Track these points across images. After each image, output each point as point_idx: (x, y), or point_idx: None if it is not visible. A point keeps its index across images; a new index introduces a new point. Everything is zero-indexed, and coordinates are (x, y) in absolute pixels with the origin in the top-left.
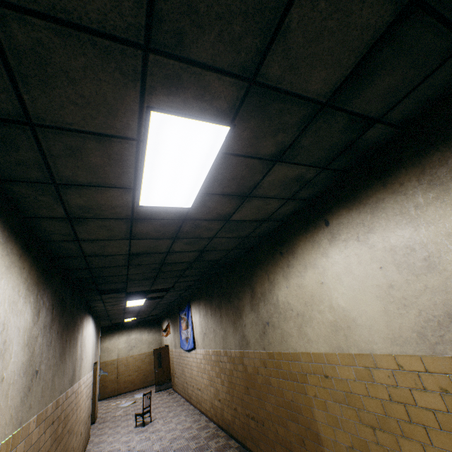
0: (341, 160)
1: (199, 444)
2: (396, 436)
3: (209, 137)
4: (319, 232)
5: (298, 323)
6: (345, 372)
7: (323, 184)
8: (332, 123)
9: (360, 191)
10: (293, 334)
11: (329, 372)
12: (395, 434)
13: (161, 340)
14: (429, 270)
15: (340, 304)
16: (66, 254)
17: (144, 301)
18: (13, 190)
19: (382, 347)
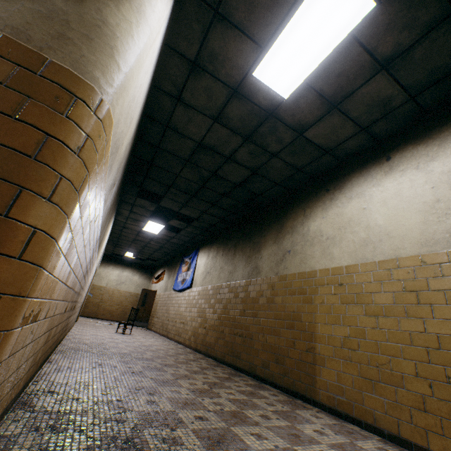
0: (430, 94)
1: (178, 352)
2: (399, 318)
3: (354, 9)
4: (377, 167)
5: (325, 245)
6: (362, 277)
7: (399, 122)
8: (449, 39)
9: (434, 129)
10: (316, 256)
11: (345, 280)
12: (397, 317)
13: (148, 287)
14: None
15: (378, 222)
16: (156, 116)
17: (161, 230)
18: (184, 4)
19: (410, 251)
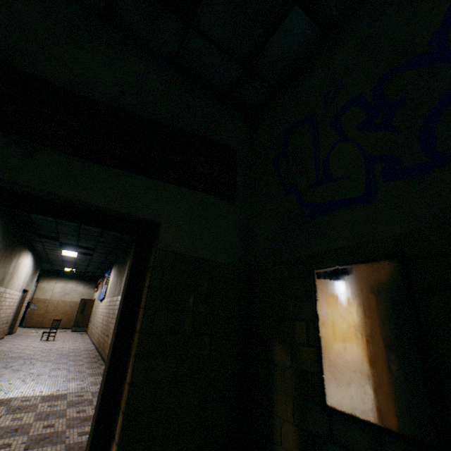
0: None
1: (75, 351)
2: None
3: None
4: None
5: None
6: None
7: None
8: None
9: None
10: None
11: None
12: None
13: (93, 295)
14: None
15: None
16: None
17: (77, 254)
18: None
19: None
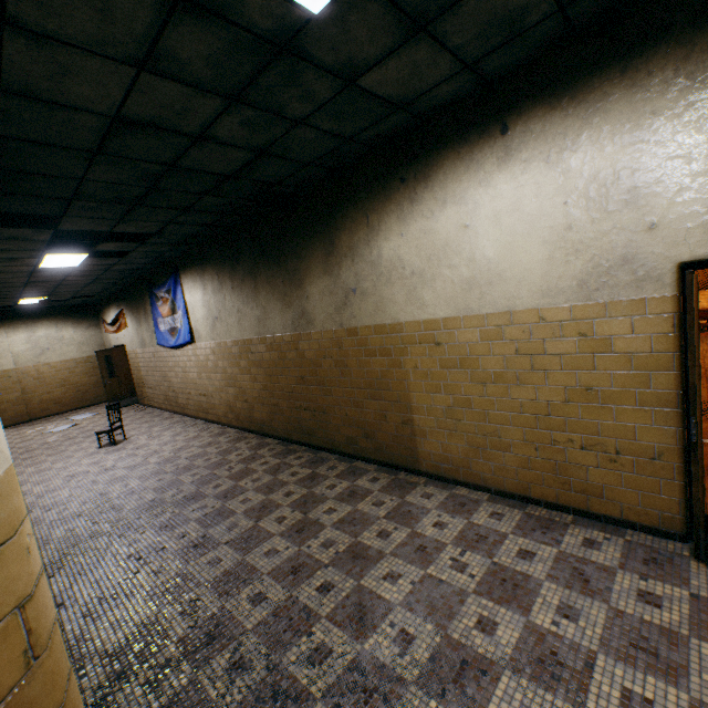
0: (592, 1)
1: (222, 448)
2: (509, 386)
3: None
4: (486, 146)
5: (410, 285)
6: (466, 336)
7: (529, 51)
8: None
9: (582, 78)
10: (398, 301)
11: (444, 339)
12: (508, 385)
13: (103, 340)
14: (627, 206)
15: (488, 254)
16: None
17: (83, 261)
18: None
19: (528, 302)
